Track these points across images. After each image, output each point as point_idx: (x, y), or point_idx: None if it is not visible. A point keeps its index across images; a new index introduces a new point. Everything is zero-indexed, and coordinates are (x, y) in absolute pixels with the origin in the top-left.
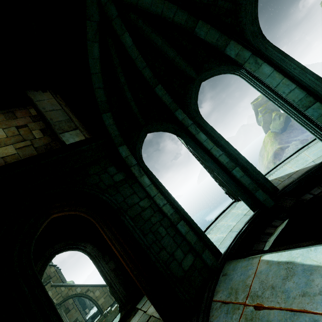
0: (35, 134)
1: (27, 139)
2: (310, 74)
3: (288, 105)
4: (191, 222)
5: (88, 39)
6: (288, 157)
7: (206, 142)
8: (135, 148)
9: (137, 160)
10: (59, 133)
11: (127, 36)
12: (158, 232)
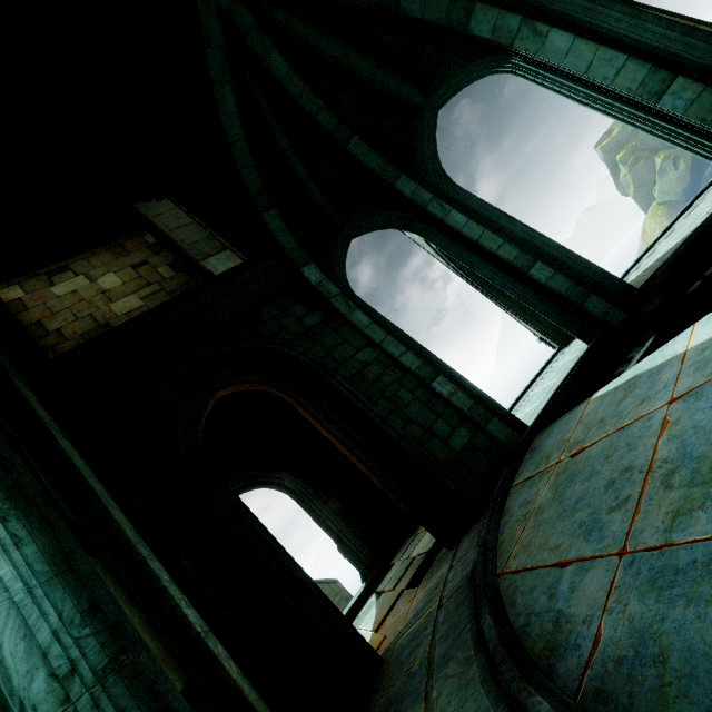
0: (163, 273)
1: (154, 282)
2: (652, 22)
3: (622, 104)
4: (460, 380)
5: (214, 82)
6: (667, 229)
7: (466, 227)
8: (333, 269)
9: (340, 290)
10: (199, 260)
11: (277, 57)
12: (397, 397)
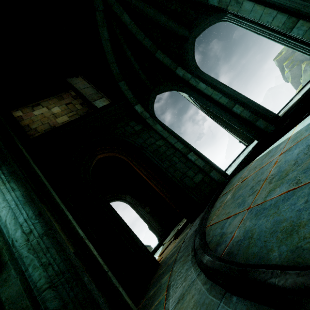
0: (78, 107)
1: (74, 111)
2: None
3: (275, 33)
4: (200, 155)
5: (99, 26)
6: (298, 92)
7: (206, 89)
8: (148, 107)
9: (151, 116)
10: (92, 101)
11: (125, 15)
12: (172, 160)
